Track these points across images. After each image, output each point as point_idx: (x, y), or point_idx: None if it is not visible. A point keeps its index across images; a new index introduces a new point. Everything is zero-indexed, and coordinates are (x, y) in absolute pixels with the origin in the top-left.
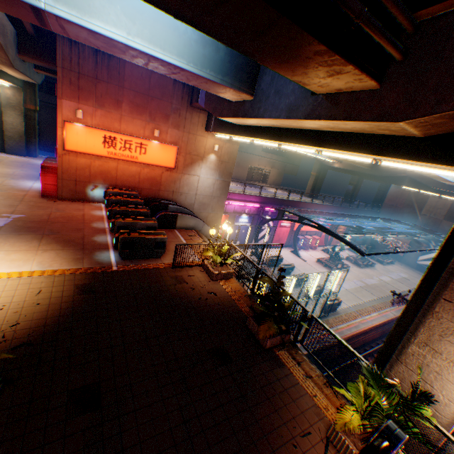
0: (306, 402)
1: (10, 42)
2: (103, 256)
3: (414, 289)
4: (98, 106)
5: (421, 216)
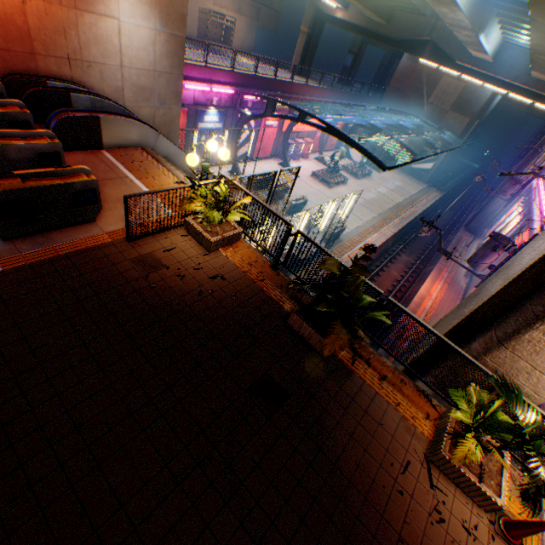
0: (392, 419)
1: None
2: None
3: None
4: None
5: (428, 106)
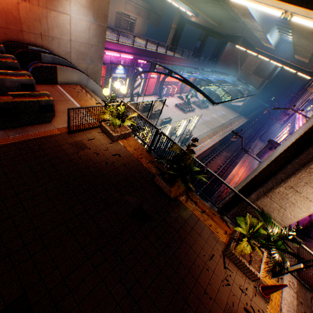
0: (207, 232)
1: None
2: None
3: (287, 146)
4: None
5: (240, 71)
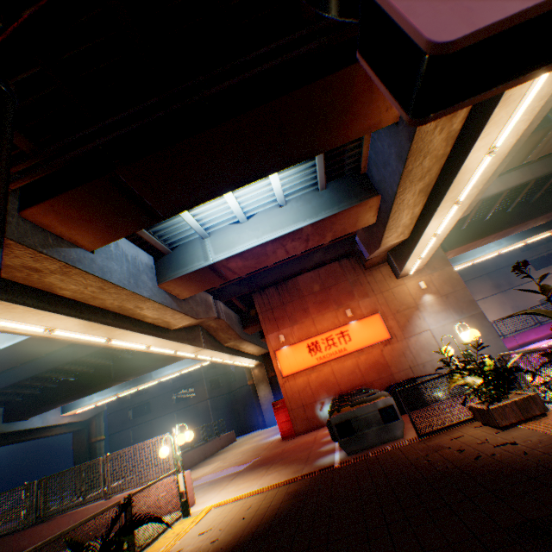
0: None
1: (234, 322)
2: (325, 459)
3: None
4: (292, 323)
5: None
